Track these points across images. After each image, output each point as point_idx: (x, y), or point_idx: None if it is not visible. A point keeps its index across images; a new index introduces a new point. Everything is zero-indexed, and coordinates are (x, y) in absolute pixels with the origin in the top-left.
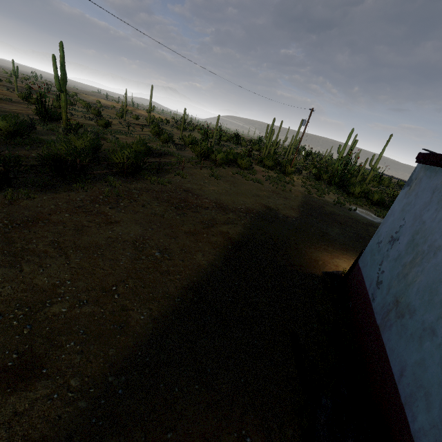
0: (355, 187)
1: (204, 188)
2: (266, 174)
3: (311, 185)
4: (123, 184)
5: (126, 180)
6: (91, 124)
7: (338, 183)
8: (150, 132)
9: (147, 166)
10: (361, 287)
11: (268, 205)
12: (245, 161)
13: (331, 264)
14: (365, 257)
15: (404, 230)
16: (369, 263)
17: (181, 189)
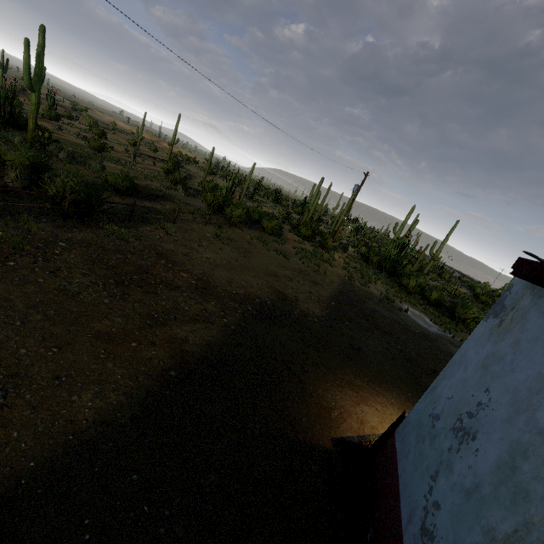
0: (410, 279)
1: (193, 254)
2: (299, 245)
3: (356, 268)
4: (53, 230)
5: (63, 224)
6: (81, 144)
7: (390, 270)
8: (161, 168)
9: (114, 208)
10: (392, 507)
11: (285, 292)
12: (273, 225)
13: (352, 417)
14: (407, 434)
15: (488, 420)
16: (412, 453)
17: (154, 251)
